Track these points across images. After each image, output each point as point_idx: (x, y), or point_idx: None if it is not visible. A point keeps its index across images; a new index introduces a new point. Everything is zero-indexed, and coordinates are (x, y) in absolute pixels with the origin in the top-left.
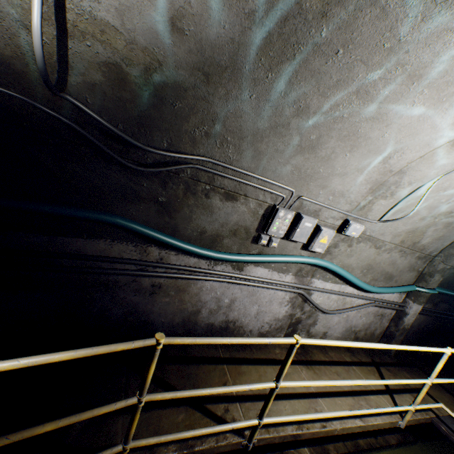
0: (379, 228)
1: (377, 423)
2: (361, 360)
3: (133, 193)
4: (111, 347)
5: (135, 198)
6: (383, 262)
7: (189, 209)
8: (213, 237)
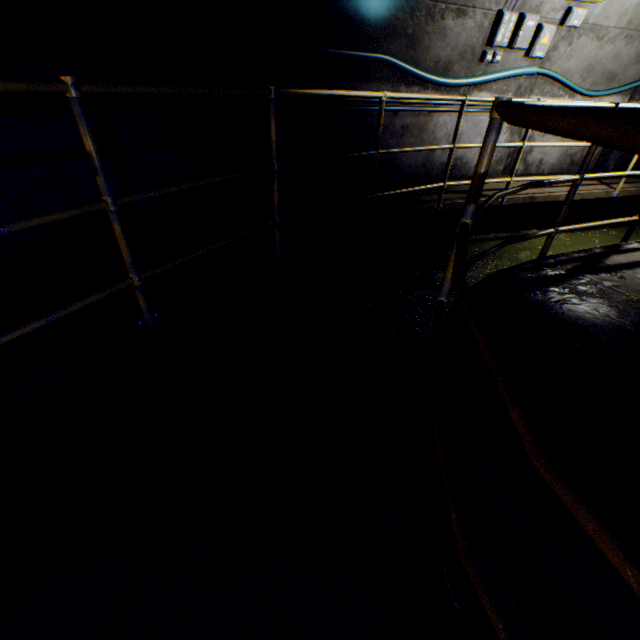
0: (603, 11)
1: (593, 193)
2: None
3: (392, 30)
4: (450, 97)
5: (393, 36)
6: (605, 59)
7: (427, 39)
8: (445, 67)
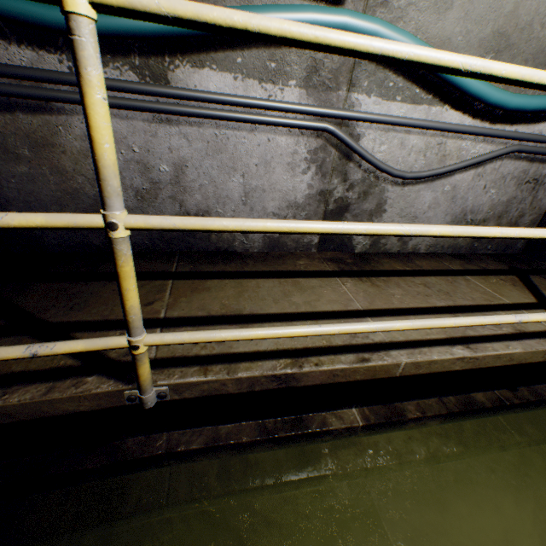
0: None
1: (509, 353)
2: (486, 268)
3: None
4: None
5: None
6: (541, 23)
7: None
8: None
